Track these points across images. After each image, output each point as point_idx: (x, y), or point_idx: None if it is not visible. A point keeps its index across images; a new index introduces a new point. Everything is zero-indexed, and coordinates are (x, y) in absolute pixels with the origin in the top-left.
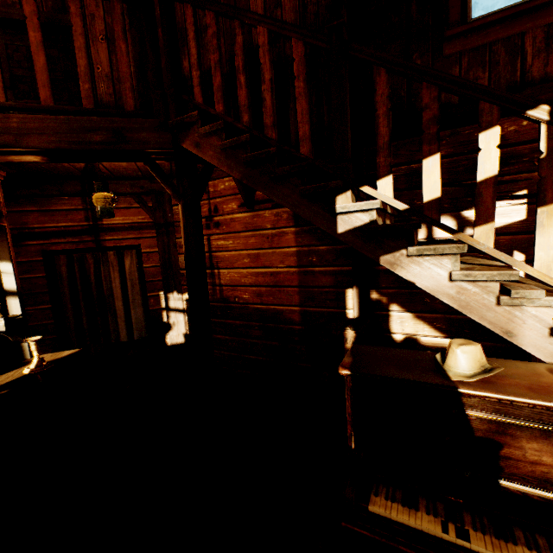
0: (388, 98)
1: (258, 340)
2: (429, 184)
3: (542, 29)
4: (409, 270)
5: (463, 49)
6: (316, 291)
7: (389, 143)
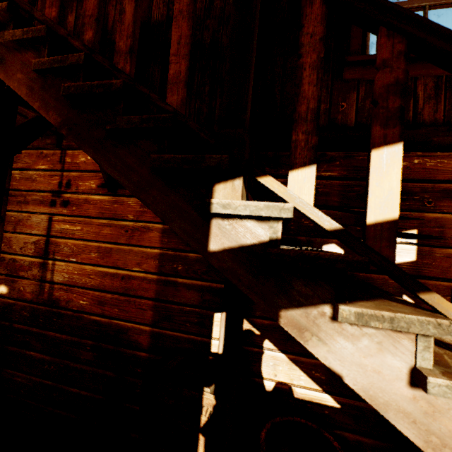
0: (322, 42)
1: (87, 366)
2: (381, 193)
3: (432, 79)
4: (334, 347)
5: (362, 78)
6: (176, 309)
7: (316, 112)
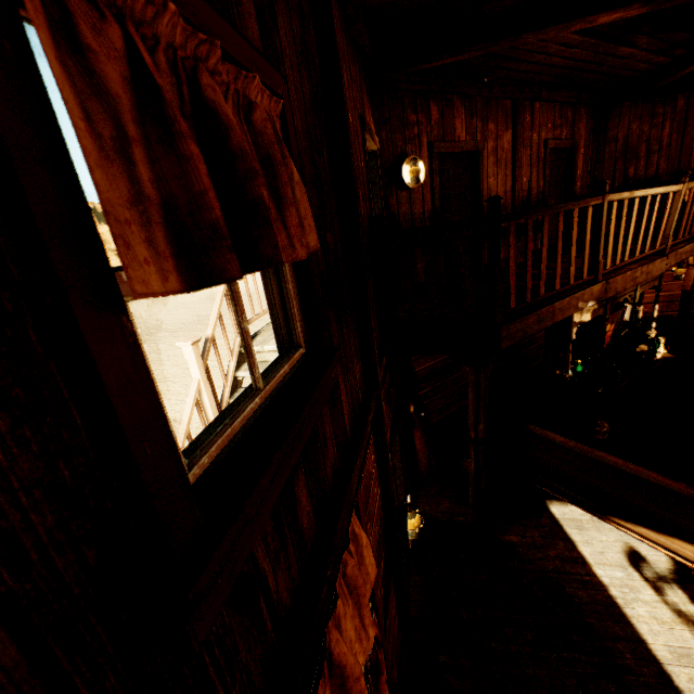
0: None
1: None
2: None
3: None
4: None
5: None
6: None
7: None
